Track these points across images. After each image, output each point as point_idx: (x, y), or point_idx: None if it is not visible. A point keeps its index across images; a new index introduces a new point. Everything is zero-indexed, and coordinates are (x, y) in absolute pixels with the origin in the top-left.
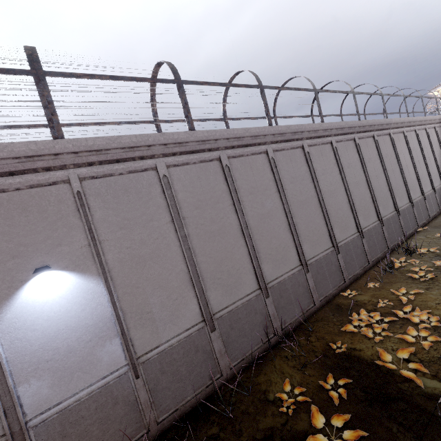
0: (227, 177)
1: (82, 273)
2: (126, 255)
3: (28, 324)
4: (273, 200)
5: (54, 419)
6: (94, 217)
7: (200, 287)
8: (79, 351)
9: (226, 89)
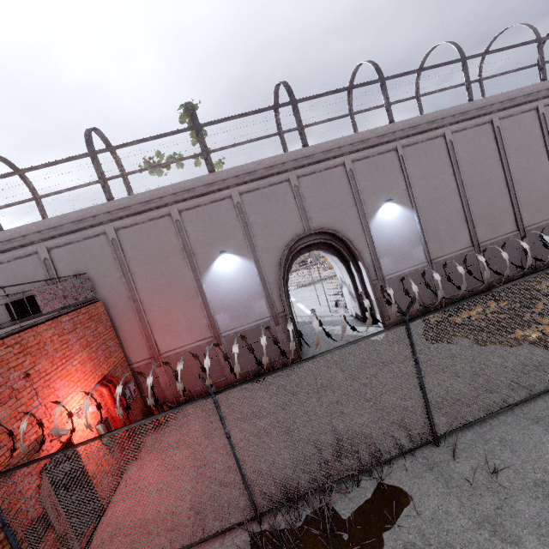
0: (496, 137)
1: (403, 206)
2: (425, 197)
3: (381, 230)
4: (539, 155)
5: (395, 279)
6: (408, 172)
7: (471, 223)
8: (403, 249)
9: (487, 48)
